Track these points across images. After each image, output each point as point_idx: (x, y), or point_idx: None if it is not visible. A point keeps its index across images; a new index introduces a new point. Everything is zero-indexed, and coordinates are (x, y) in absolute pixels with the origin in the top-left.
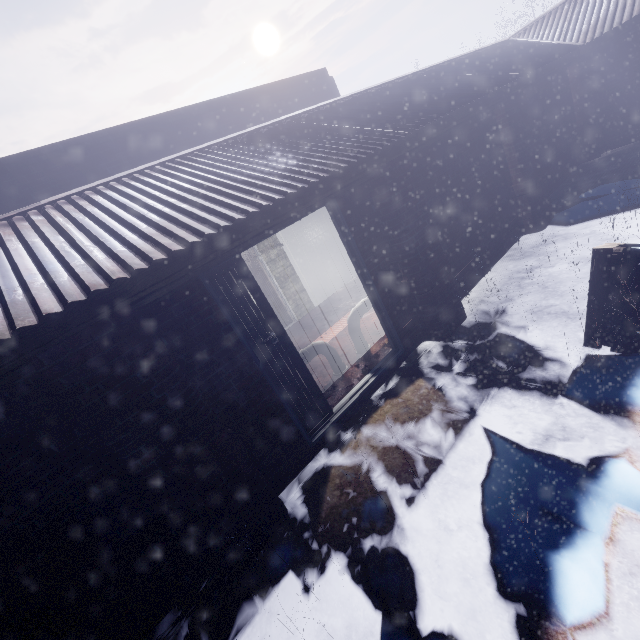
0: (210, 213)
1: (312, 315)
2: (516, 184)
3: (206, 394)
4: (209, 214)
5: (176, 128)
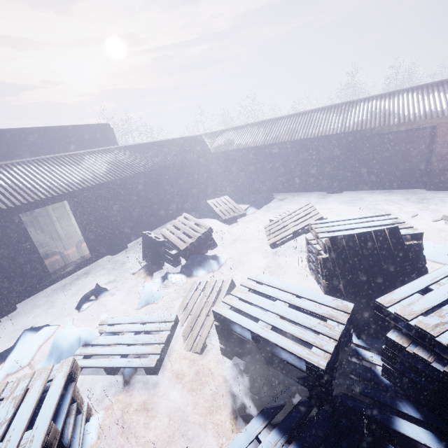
0: (8, 200)
1: (74, 238)
2: (170, 200)
3: None
4: (8, 200)
5: (9, 137)
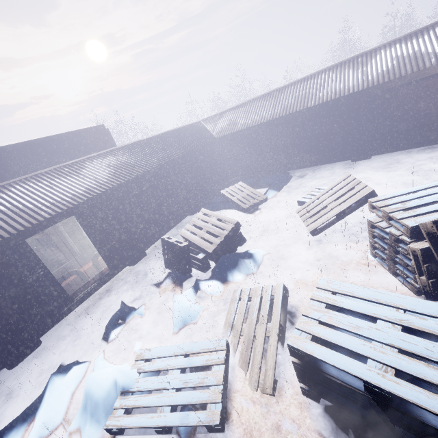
0: (10, 226)
1: (89, 251)
2: (181, 196)
3: (3, 297)
4: (9, 226)
5: (3, 155)
